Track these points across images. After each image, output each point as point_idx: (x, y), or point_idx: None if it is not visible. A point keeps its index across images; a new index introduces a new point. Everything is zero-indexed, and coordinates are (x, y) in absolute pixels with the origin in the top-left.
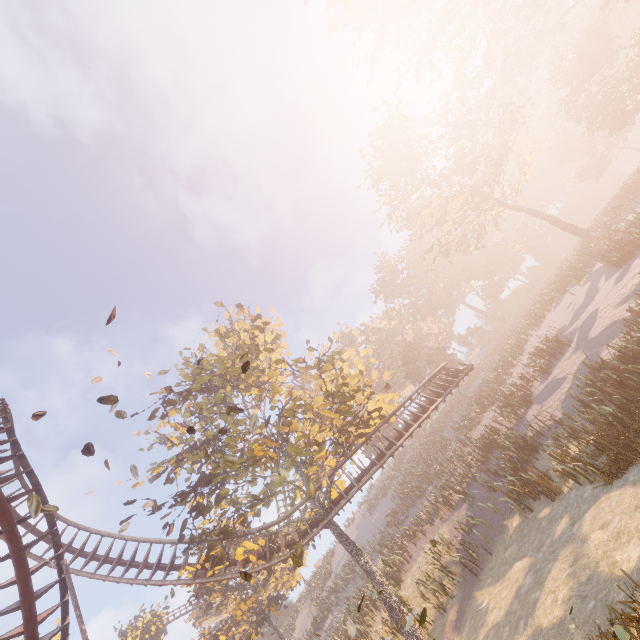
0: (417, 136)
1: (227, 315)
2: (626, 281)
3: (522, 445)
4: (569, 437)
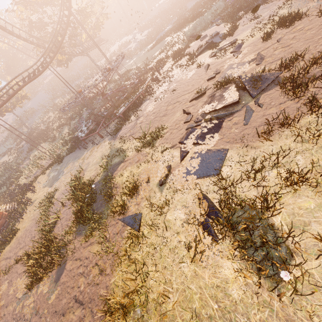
0: None
1: None
2: (144, 34)
3: (128, 52)
4: (139, 47)
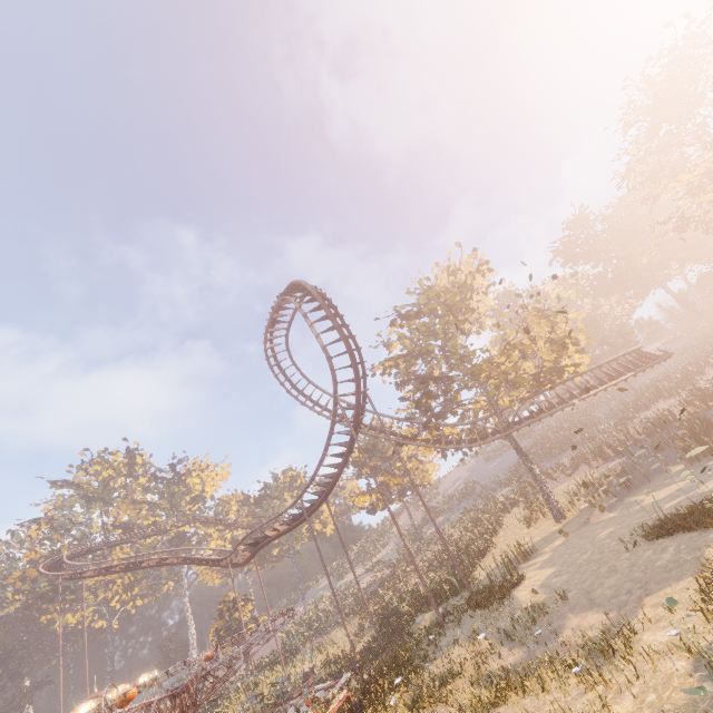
0: (711, 67)
1: (448, 254)
2: None
3: (708, 422)
4: None
